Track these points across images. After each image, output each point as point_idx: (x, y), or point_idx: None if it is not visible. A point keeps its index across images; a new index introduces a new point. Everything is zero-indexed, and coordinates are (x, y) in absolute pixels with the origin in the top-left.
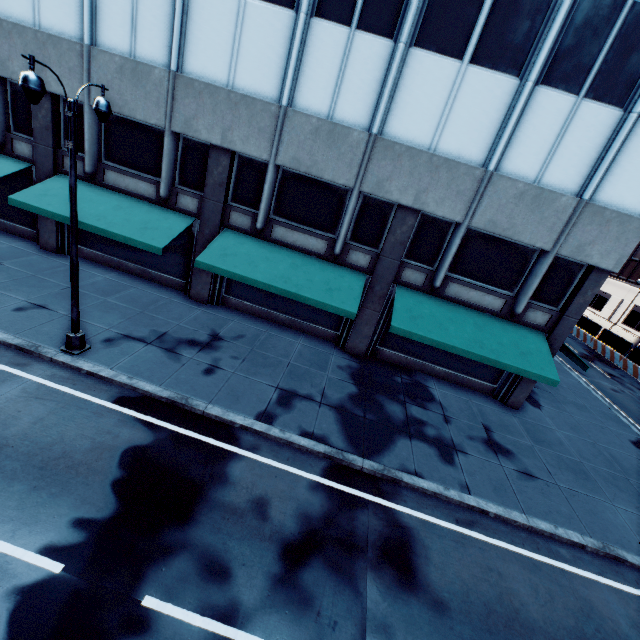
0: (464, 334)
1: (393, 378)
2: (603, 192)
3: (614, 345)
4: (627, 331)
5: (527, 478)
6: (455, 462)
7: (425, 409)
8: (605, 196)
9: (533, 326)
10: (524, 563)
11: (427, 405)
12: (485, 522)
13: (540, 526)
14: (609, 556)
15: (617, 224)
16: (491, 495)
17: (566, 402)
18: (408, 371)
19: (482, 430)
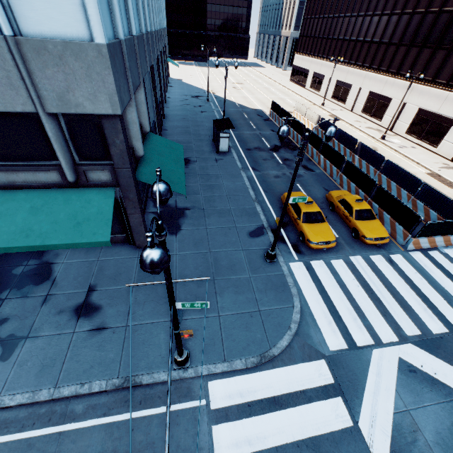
0: (11, 227)
1: (13, 271)
2: (25, 17)
3: (298, 130)
4: (334, 104)
5: (95, 334)
6: (13, 357)
7: (26, 298)
8: (33, 22)
9: (103, 185)
10: (17, 450)
11: (33, 291)
12: (3, 419)
13: (63, 394)
14: (128, 387)
15: (73, 58)
16: (29, 381)
17: (212, 213)
18: (43, 252)
19: (83, 294)
